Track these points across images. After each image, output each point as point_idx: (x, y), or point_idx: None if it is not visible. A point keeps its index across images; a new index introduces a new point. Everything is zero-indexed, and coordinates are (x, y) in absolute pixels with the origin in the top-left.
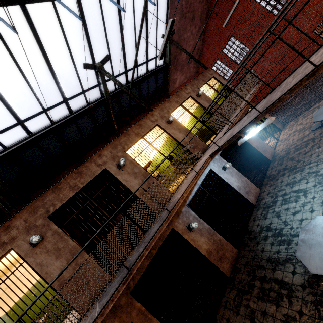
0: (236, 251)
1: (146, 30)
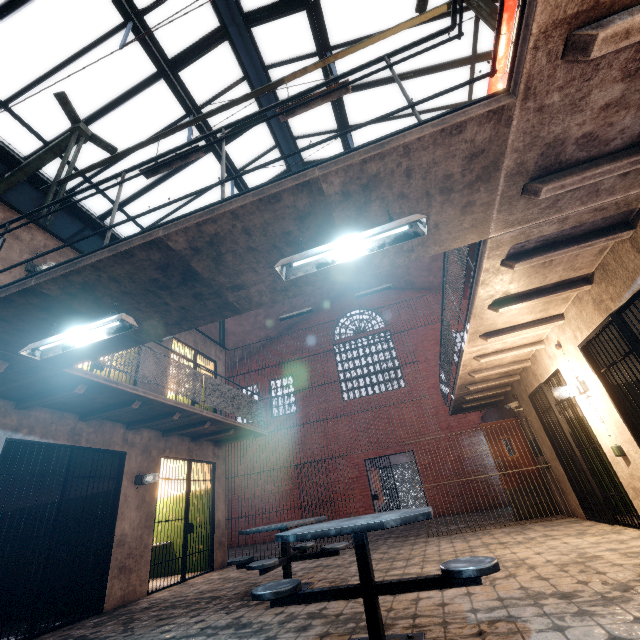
0: None
1: None
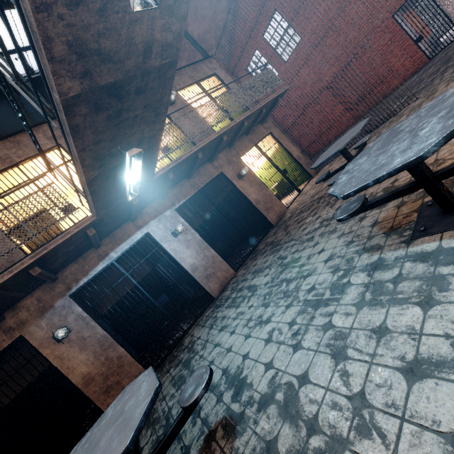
0: None
1: None
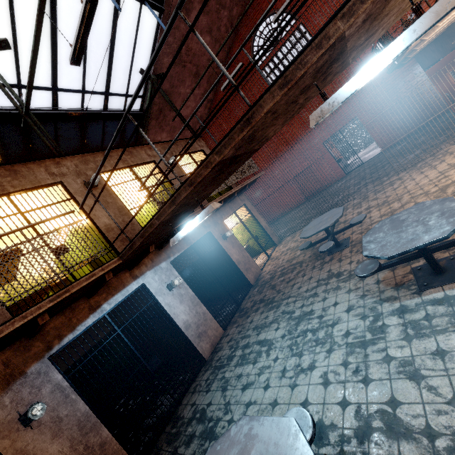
0: None
1: (111, 47)
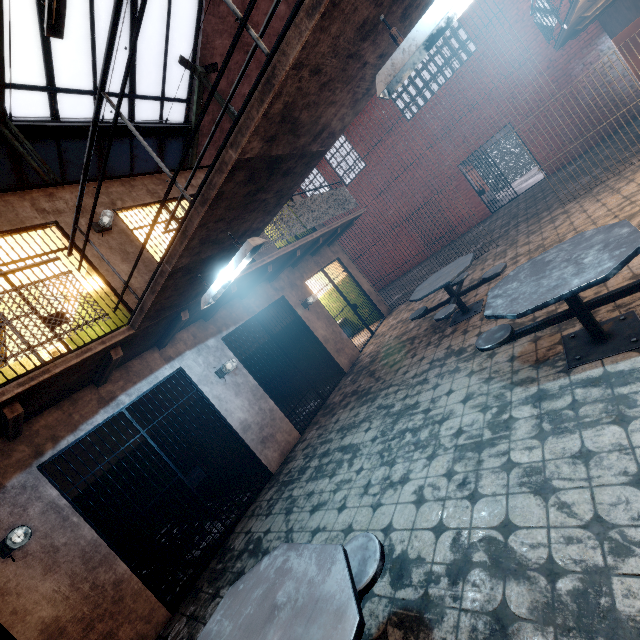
0: (166, 614)
1: (132, 21)
